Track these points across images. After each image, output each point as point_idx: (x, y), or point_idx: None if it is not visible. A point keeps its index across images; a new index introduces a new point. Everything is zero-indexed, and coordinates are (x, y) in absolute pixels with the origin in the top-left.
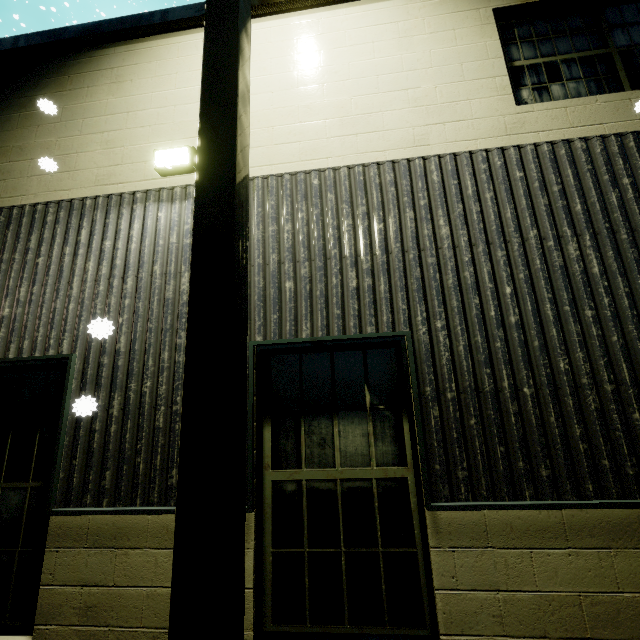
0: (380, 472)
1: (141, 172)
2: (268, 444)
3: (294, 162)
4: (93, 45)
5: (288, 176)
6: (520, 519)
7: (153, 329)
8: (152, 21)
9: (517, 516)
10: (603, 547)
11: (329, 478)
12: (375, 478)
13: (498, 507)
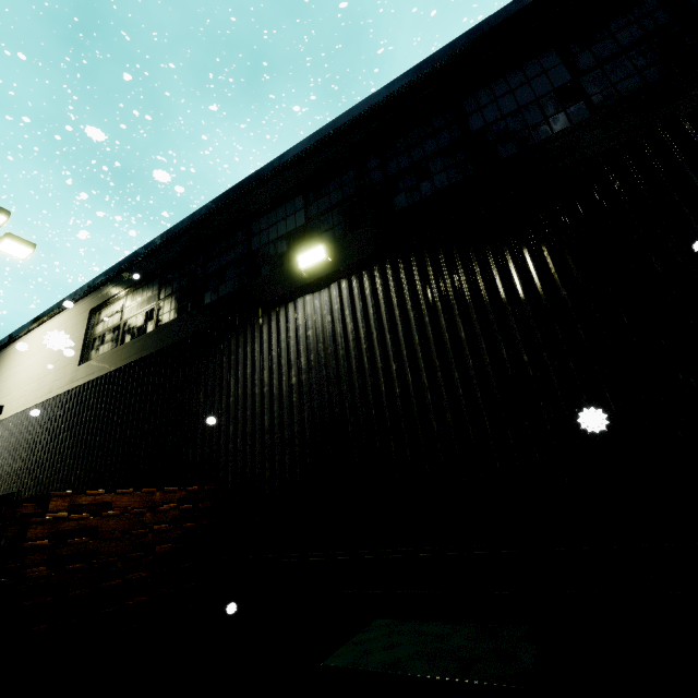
0: None
1: None
2: None
3: (22, 406)
4: None
5: (19, 414)
6: None
7: None
8: (8, 340)
9: None
10: None
11: None
12: None
13: None
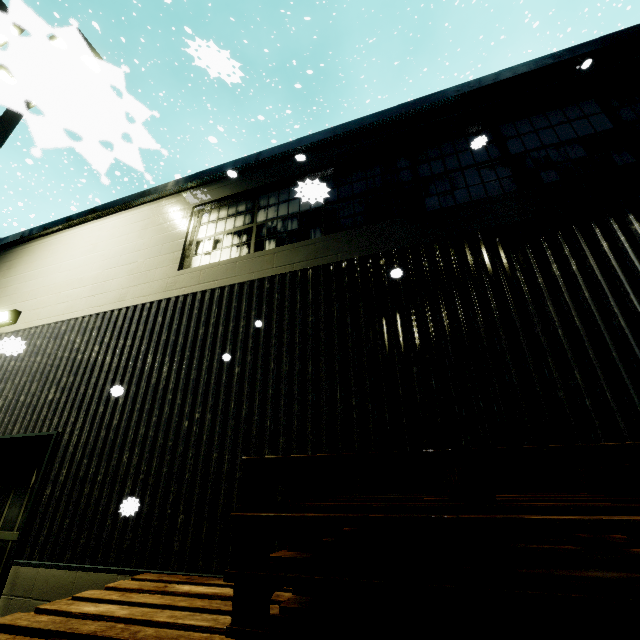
0: (16, 535)
1: None
2: None
3: (60, 315)
4: (10, 247)
5: (53, 324)
6: (54, 577)
7: None
8: (34, 233)
9: (54, 574)
10: None
11: None
12: (12, 540)
13: (42, 565)
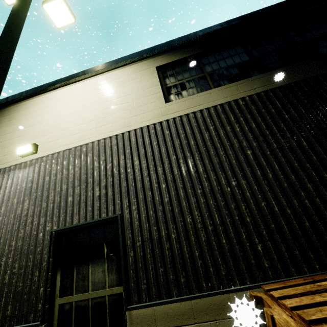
0: (110, 291)
1: (14, 157)
2: (58, 283)
3: (76, 142)
4: (3, 107)
5: (73, 148)
6: (171, 309)
7: (9, 230)
8: (25, 94)
9: (170, 307)
10: (212, 320)
11: (86, 298)
12: (107, 295)
13: (158, 304)
